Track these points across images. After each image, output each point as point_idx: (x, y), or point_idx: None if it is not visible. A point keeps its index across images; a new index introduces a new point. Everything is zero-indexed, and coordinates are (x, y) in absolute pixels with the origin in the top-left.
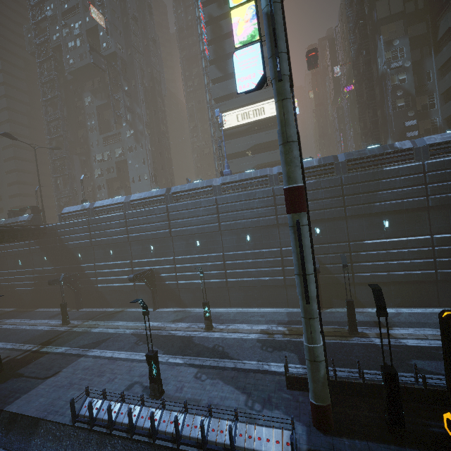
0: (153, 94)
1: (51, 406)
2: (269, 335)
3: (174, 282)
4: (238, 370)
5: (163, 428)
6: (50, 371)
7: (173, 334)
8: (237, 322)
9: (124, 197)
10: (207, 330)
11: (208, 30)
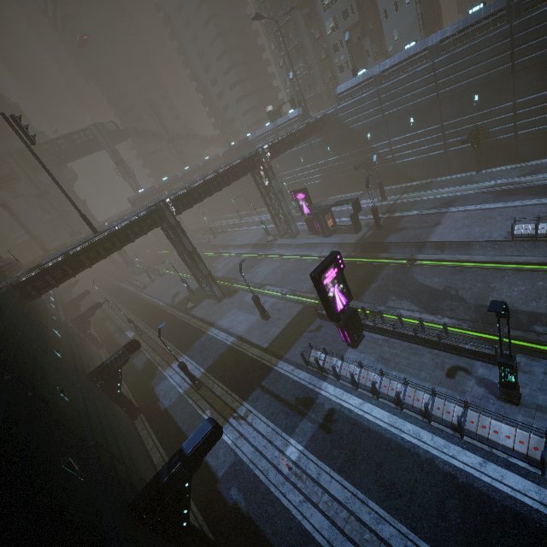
0: None
1: (469, 236)
2: None
3: (510, 135)
4: None
5: None
6: (428, 223)
7: (540, 184)
8: None
9: (426, 41)
10: None
11: None
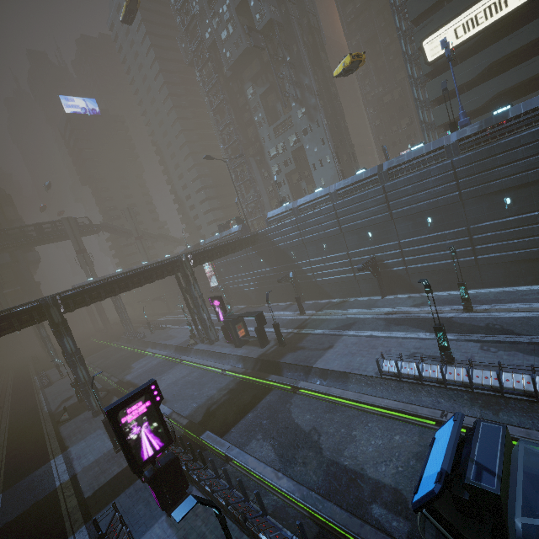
0: (314, 51)
1: (349, 366)
2: None
3: (402, 268)
4: (537, 344)
5: (478, 382)
6: (324, 345)
7: (423, 316)
8: (505, 302)
9: (327, 188)
10: (466, 311)
11: None
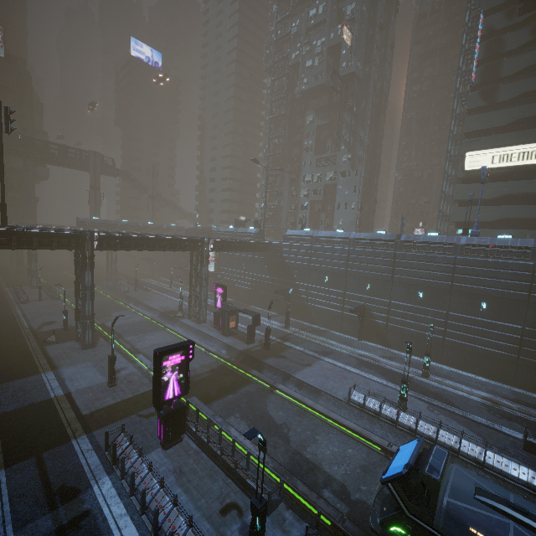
0: (377, 112)
1: (323, 385)
2: (494, 404)
3: (384, 323)
4: (468, 419)
5: (421, 430)
6: (303, 361)
7: (389, 368)
8: (453, 380)
9: (349, 233)
10: (423, 376)
11: (481, 47)
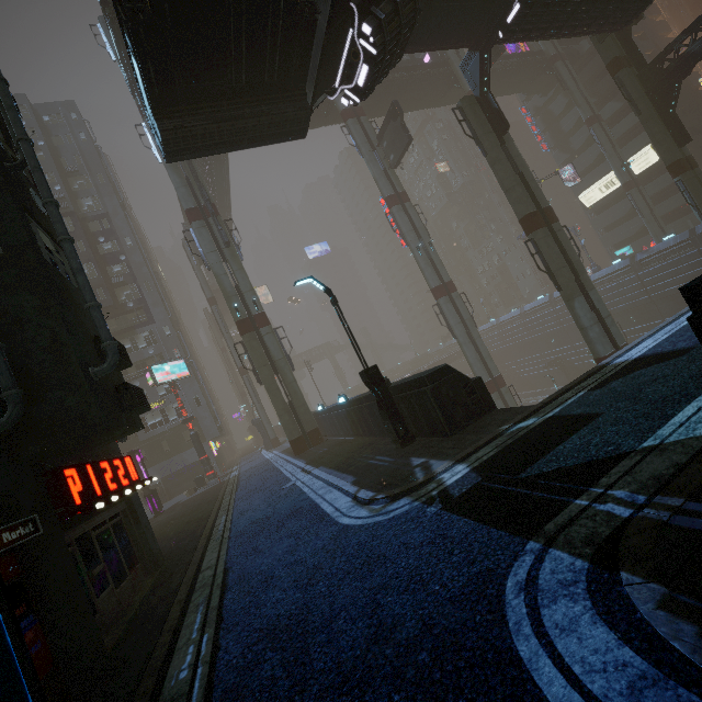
0: None
1: None
2: None
3: (580, 363)
4: None
5: None
6: None
7: None
8: None
9: (518, 310)
10: None
11: (538, 122)
